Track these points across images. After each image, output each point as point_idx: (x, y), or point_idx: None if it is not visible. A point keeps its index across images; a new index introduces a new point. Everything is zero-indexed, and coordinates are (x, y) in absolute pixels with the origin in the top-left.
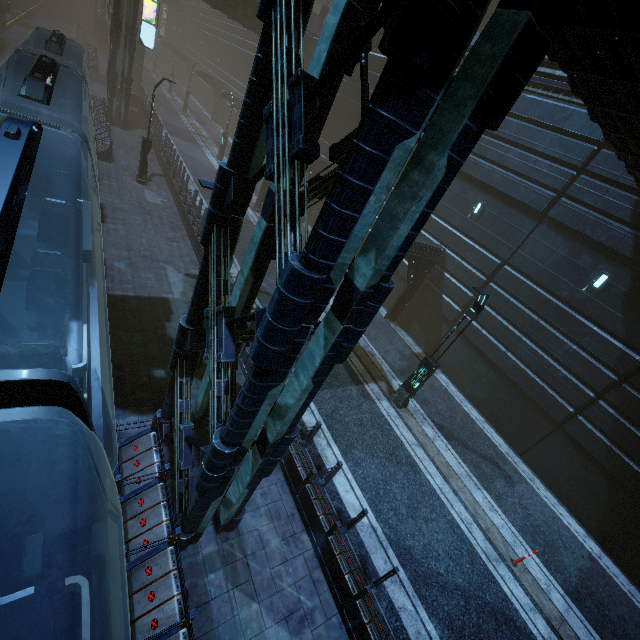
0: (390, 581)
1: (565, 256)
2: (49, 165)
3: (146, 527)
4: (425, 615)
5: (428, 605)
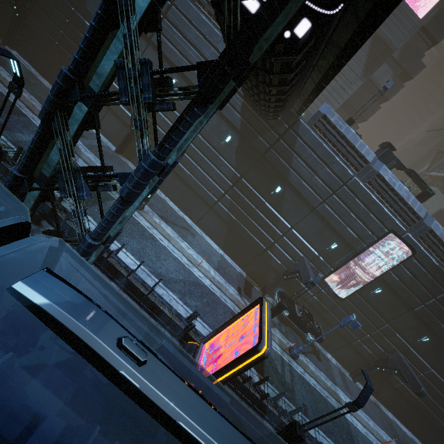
0: (156, 287)
1: (216, 125)
2: None
3: None
4: (171, 293)
5: (172, 290)
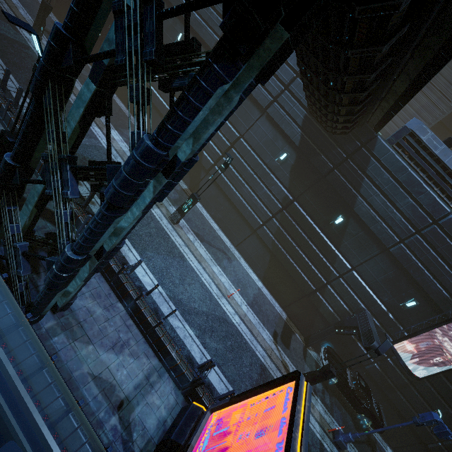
0: (171, 317)
1: (271, 139)
2: None
3: None
4: (188, 327)
5: (190, 323)
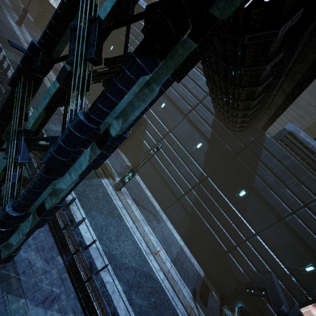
0: (103, 271)
1: (190, 133)
2: None
3: None
4: (117, 282)
5: (119, 278)
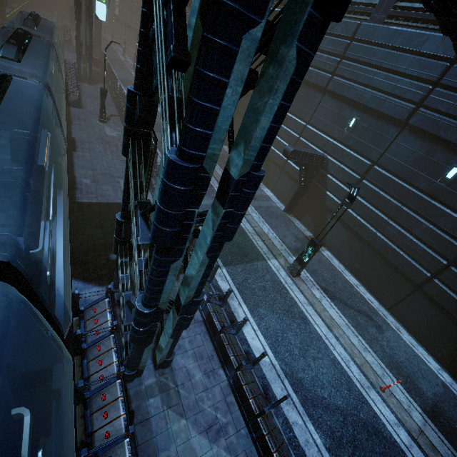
0: (285, 403)
1: (423, 155)
2: (23, 107)
3: (102, 366)
4: (312, 428)
5: (314, 421)
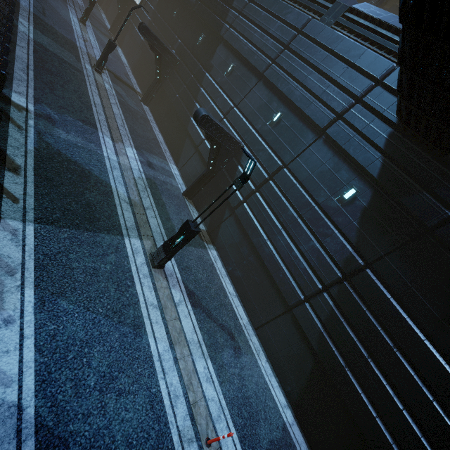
0: None
1: (330, 169)
2: None
3: None
4: None
5: None
